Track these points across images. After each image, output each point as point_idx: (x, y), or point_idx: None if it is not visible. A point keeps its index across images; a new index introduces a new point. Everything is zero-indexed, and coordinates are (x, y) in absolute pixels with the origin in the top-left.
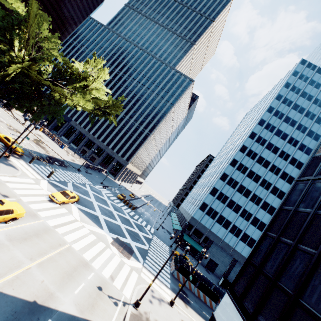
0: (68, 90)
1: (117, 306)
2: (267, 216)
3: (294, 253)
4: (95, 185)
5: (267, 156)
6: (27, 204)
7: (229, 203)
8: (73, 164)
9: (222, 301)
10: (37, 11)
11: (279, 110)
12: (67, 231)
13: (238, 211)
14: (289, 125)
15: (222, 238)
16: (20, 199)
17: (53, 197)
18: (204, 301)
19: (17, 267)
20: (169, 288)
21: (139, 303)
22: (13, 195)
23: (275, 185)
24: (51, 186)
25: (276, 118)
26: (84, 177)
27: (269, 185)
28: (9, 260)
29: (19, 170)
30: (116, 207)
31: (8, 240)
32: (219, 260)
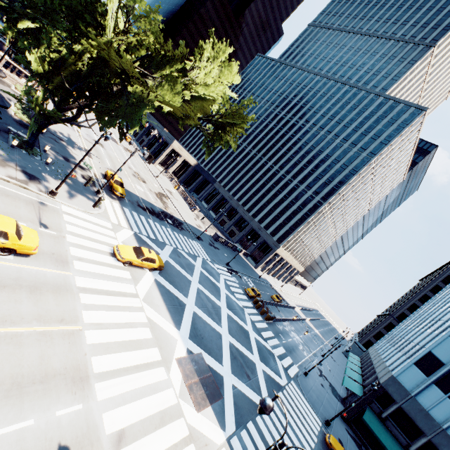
0: (151, 76)
1: None
2: None
3: None
4: (213, 263)
5: None
6: (68, 245)
7: None
8: (196, 230)
9: None
10: None
11: None
12: (101, 305)
13: None
14: None
15: None
16: (64, 236)
17: (117, 250)
18: None
19: None
20: None
21: None
22: (58, 229)
23: None
24: (135, 240)
25: None
26: (202, 248)
27: None
28: None
29: (100, 209)
30: (233, 305)
31: None
32: None
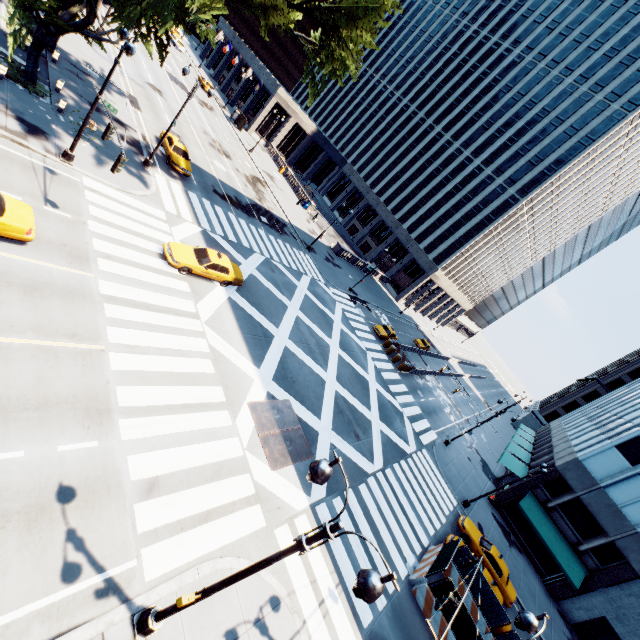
0: None
1: (66, 581)
2: None
3: None
4: (328, 286)
5: None
6: (90, 236)
7: None
8: (307, 237)
9: None
10: None
11: None
12: (138, 322)
13: None
14: None
15: None
16: (85, 223)
17: (168, 250)
18: None
19: None
20: (363, 627)
21: (148, 625)
22: (75, 211)
23: None
24: (202, 241)
25: None
26: (313, 264)
27: None
28: None
29: (149, 190)
30: (350, 345)
31: None
32: None
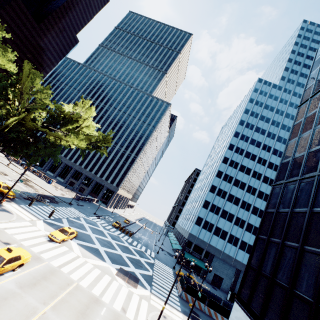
0: (63, 132)
1: None
2: (259, 221)
3: (283, 249)
4: (88, 217)
5: (247, 164)
6: (29, 248)
7: (222, 213)
8: (64, 198)
9: (232, 311)
10: (30, 70)
11: (249, 122)
12: (72, 269)
13: (232, 220)
14: (260, 134)
15: (222, 250)
16: (21, 244)
17: (52, 237)
18: (216, 319)
19: (33, 313)
20: (180, 311)
21: None
22: (14, 241)
23: (260, 189)
24: (48, 226)
25: (248, 129)
26: (77, 210)
27: (254, 191)
28: (24, 307)
29: (14, 214)
30: (114, 237)
31: (19, 288)
32: (224, 273)
